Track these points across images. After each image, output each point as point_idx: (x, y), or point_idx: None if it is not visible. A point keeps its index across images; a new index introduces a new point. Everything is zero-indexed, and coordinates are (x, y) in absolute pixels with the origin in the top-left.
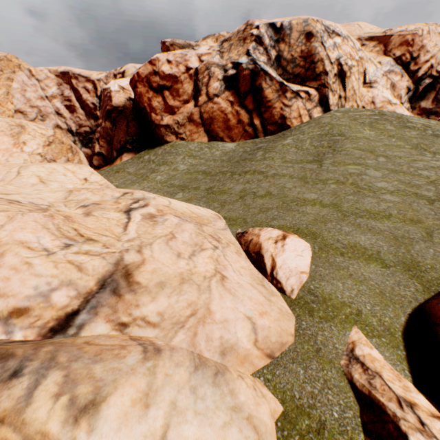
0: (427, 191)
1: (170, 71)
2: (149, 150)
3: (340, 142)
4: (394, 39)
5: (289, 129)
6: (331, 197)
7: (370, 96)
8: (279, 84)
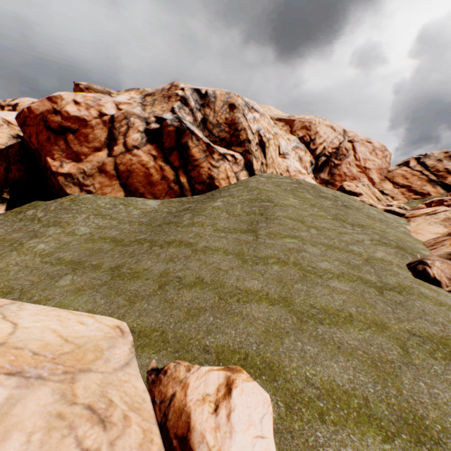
0: (369, 274)
1: (78, 113)
2: (38, 202)
3: (271, 209)
4: (296, 123)
5: (218, 189)
6: (278, 286)
7: (285, 165)
8: (206, 145)
